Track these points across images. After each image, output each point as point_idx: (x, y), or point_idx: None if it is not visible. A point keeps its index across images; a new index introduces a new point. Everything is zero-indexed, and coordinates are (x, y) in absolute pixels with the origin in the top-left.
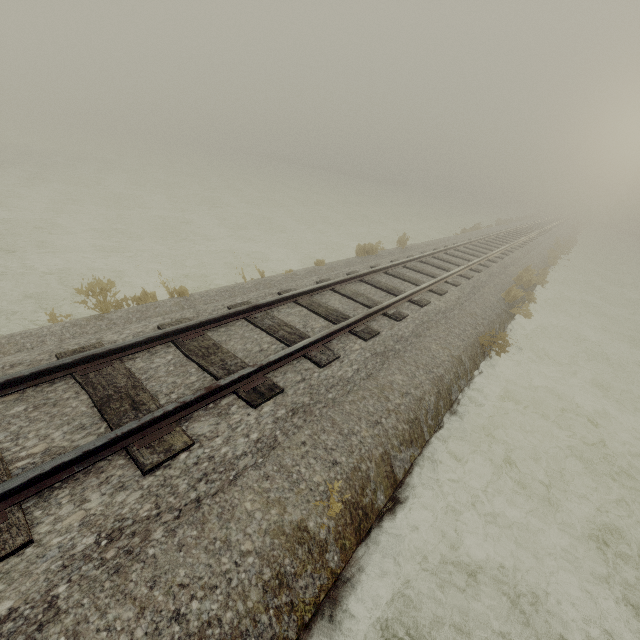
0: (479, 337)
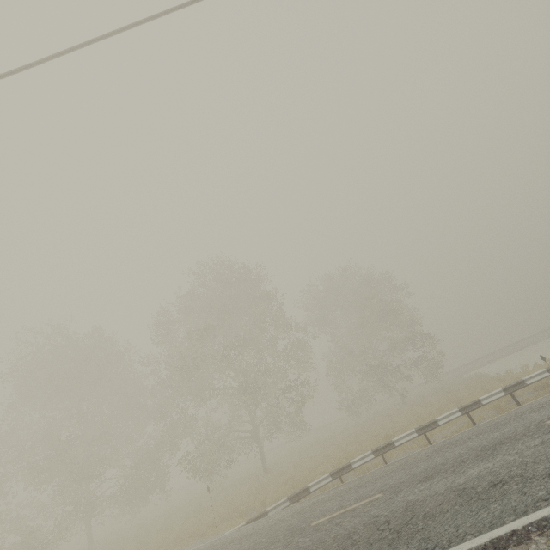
0: None
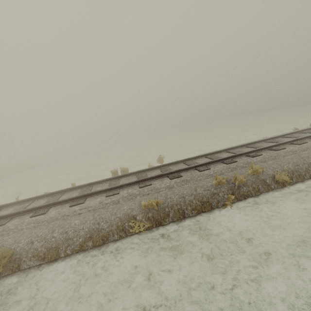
0: (12, 250)
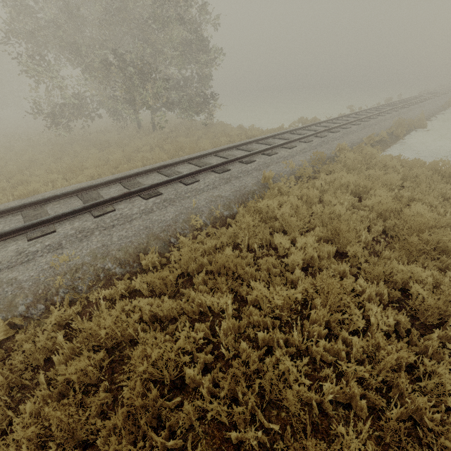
0: (441, 105)
